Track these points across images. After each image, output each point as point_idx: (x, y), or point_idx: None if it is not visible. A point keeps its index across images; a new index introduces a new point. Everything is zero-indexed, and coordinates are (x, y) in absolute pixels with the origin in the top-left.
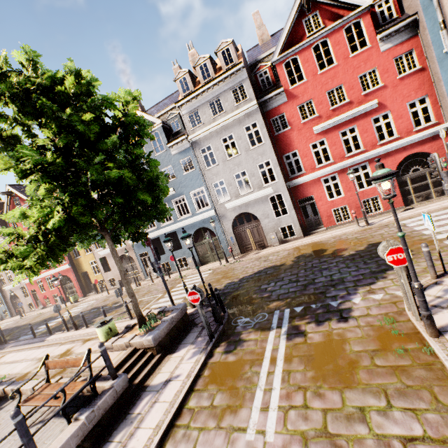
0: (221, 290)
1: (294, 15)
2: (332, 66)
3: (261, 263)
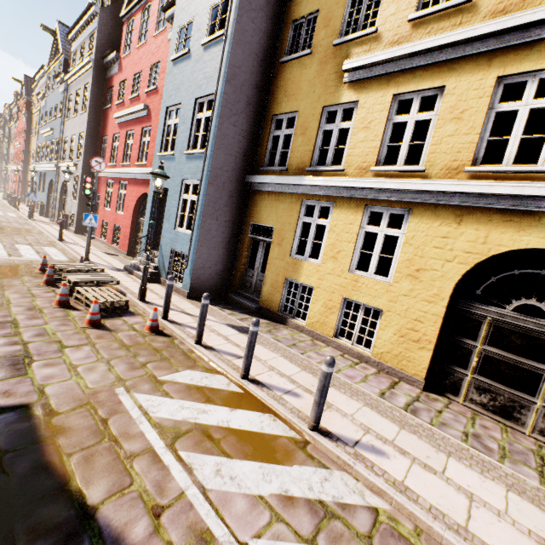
0: None
1: None
2: (143, 43)
3: None
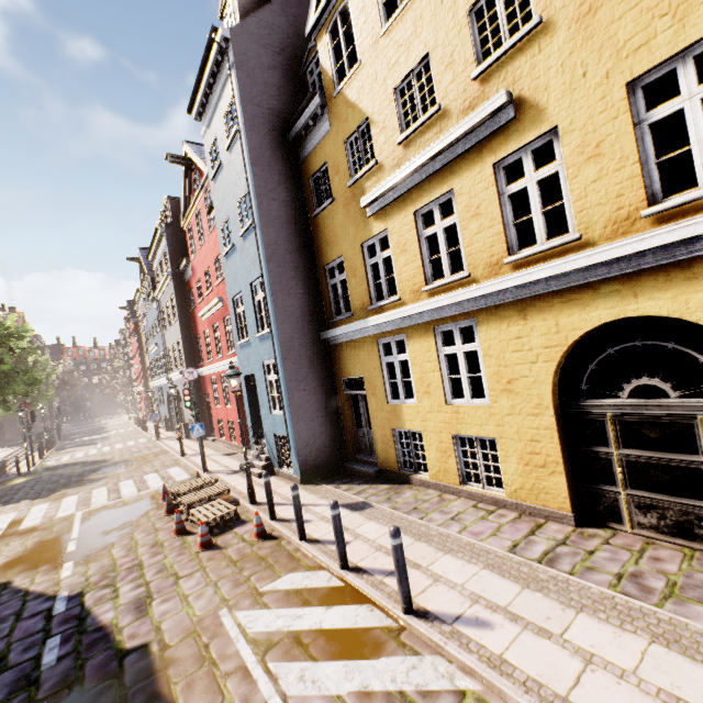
0: (65, 465)
1: (184, 175)
2: (204, 243)
3: (129, 453)
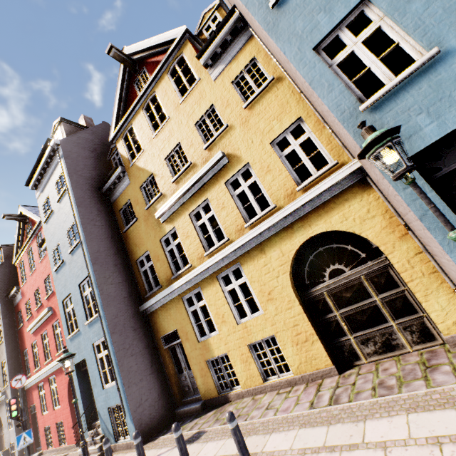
0: None
1: (19, 227)
2: (34, 270)
3: None
